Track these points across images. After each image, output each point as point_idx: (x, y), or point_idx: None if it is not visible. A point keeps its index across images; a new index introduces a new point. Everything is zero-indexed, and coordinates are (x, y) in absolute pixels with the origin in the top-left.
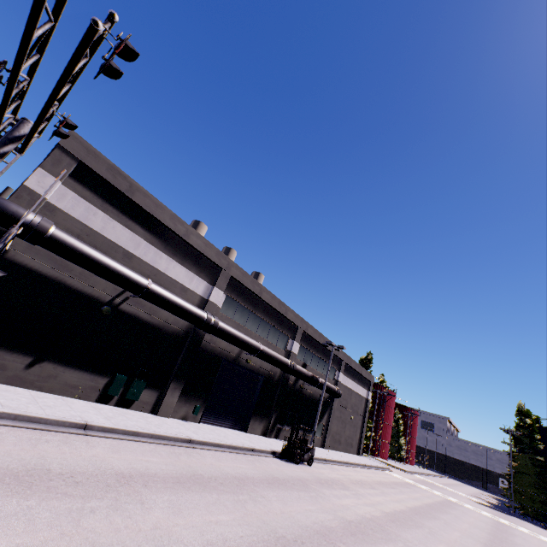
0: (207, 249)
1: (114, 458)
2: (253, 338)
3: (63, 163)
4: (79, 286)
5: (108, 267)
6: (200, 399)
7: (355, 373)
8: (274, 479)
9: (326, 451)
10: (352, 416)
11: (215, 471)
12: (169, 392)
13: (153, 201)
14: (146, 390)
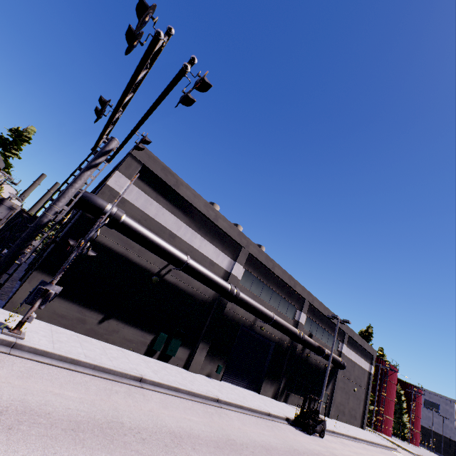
0: (231, 230)
1: (165, 414)
2: (266, 308)
3: (132, 167)
4: (137, 260)
5: (160, 245)
6: (222, 359)
7: (358, 345)
8: (295, 452)
9: (331, 421)
10: (355, 388)
11: (244, 436)
12: (198, 351)
13: (192, 192)
14: (181, 347)
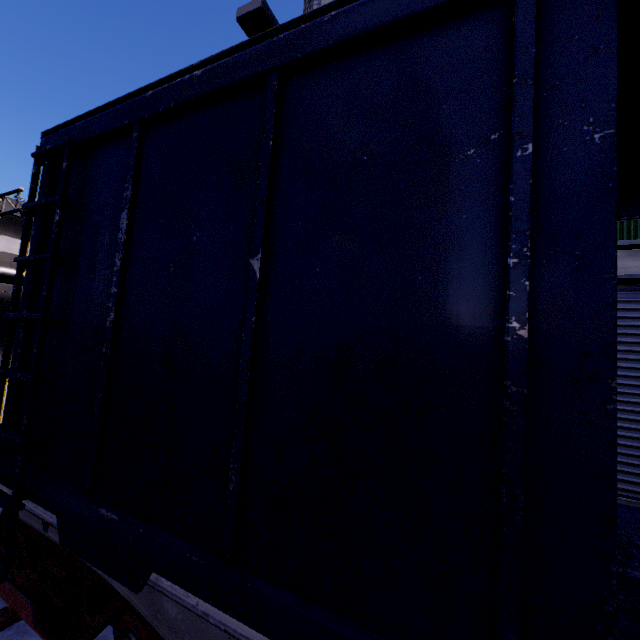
0: None
1: None
2: None
3: None
4: None
5: None
6: None
7: None
8: None
9: None
10: None
11: None
12: None
13: None
14: None
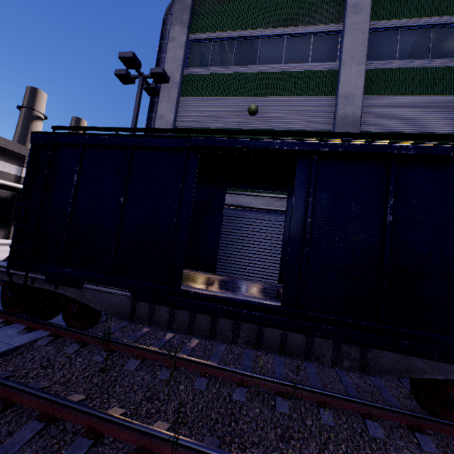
0: (9, 145)
1: None
2: None
3: None
4: None
5: None
6: None
7: None
8: None
9: None
10: None
11: None
12: (13, 228)
13: None
14: None
